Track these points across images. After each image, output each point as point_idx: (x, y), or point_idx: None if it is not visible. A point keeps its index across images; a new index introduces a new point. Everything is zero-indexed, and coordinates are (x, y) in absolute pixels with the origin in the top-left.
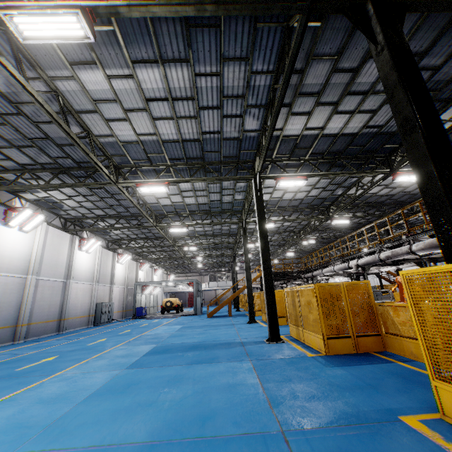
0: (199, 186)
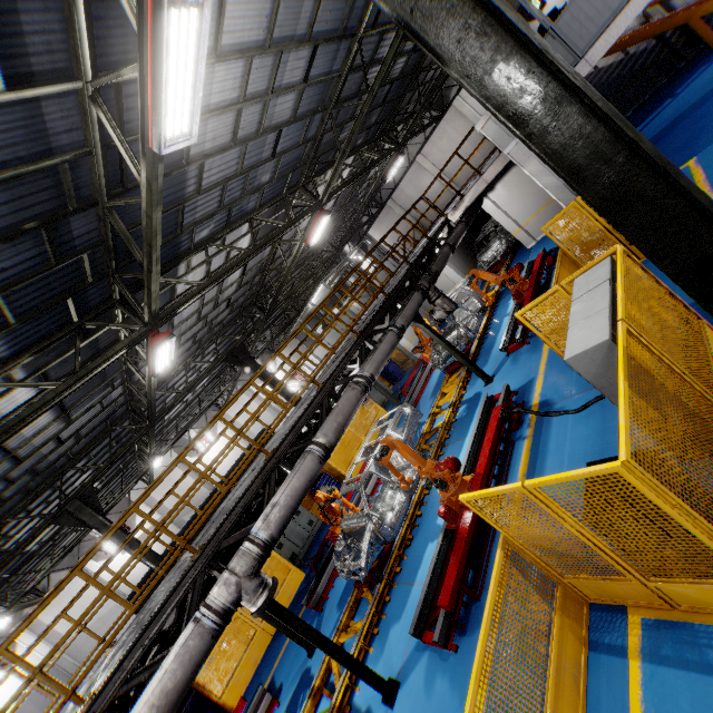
0: None
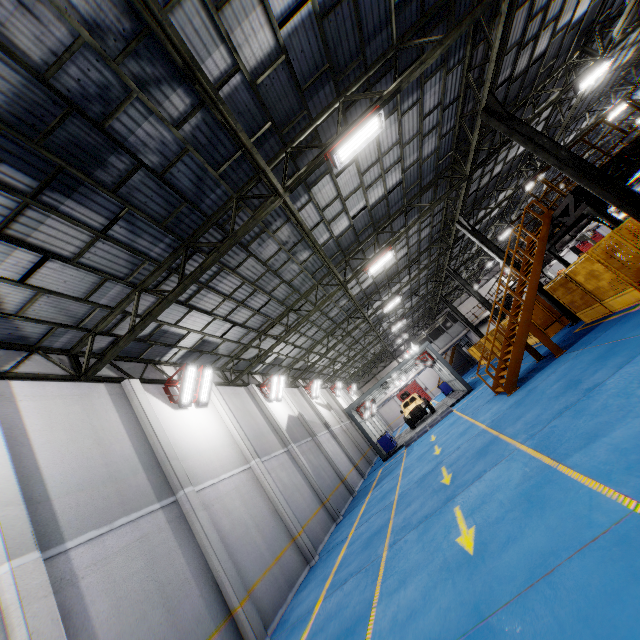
0: None
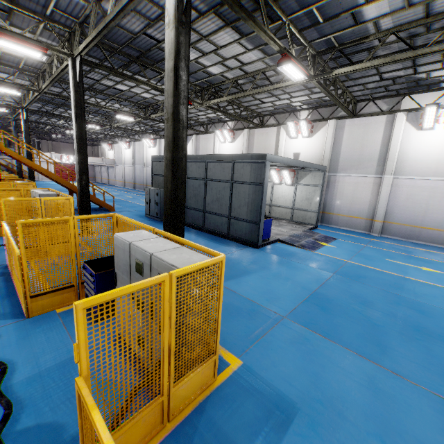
0: (57, 112)
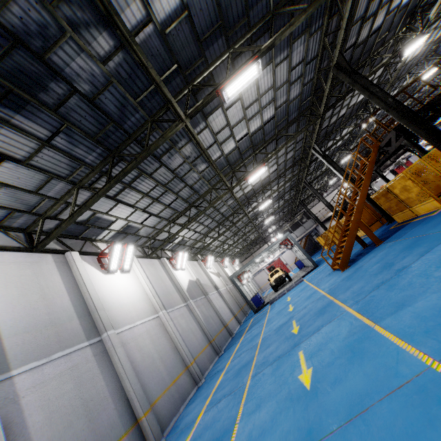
0: None
